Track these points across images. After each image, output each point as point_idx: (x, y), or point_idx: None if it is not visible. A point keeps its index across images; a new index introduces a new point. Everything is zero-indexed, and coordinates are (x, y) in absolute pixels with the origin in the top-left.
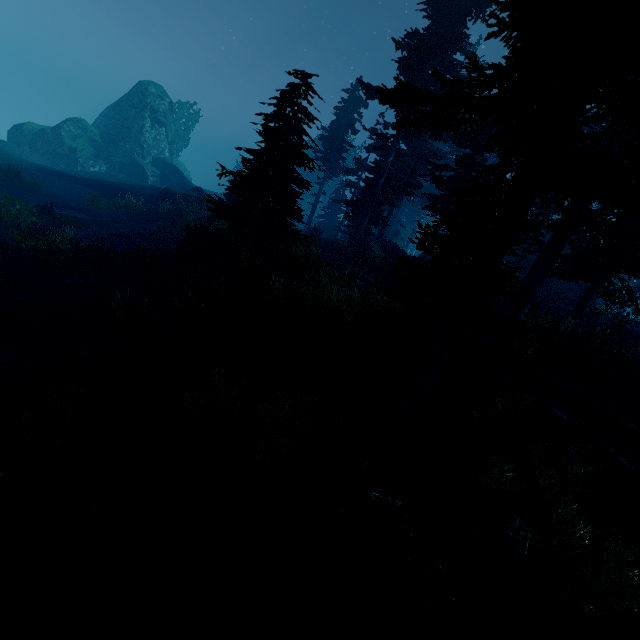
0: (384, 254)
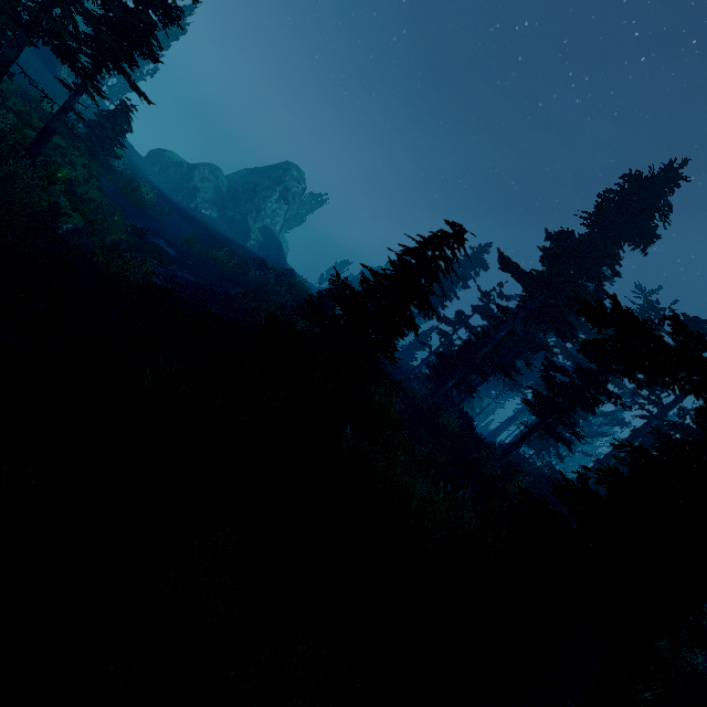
0: (458, 427)
